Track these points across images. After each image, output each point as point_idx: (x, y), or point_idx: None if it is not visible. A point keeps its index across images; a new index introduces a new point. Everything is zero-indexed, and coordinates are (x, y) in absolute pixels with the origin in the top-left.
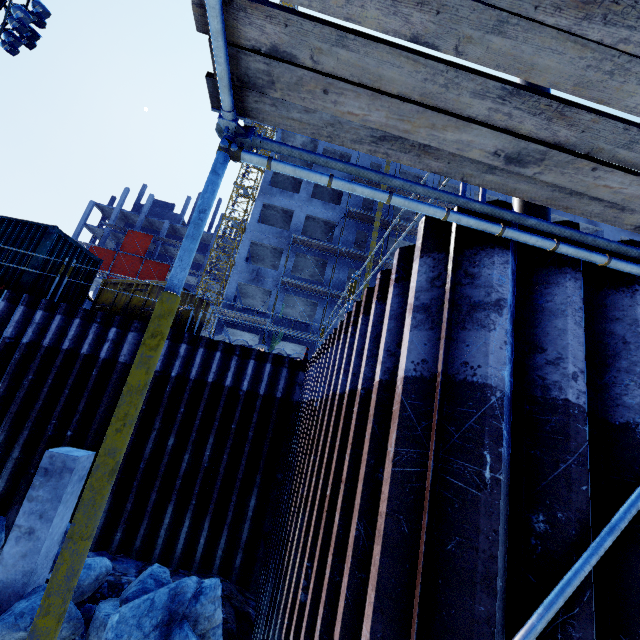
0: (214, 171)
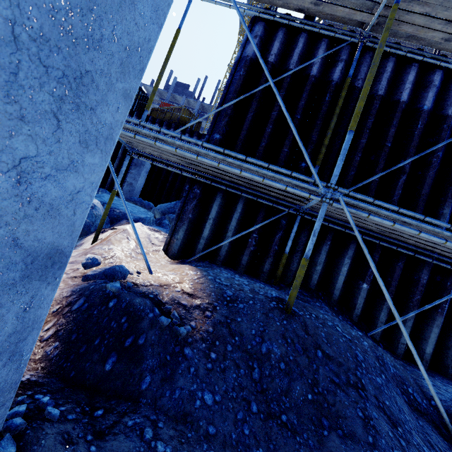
0: (189, 1)
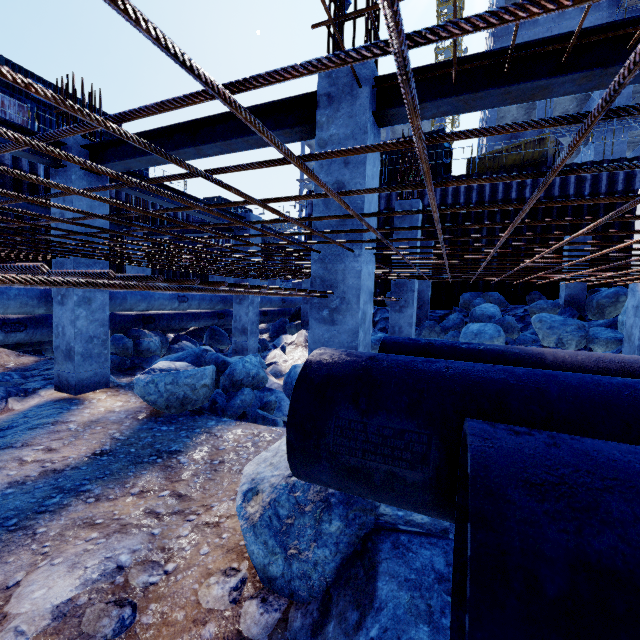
0: None
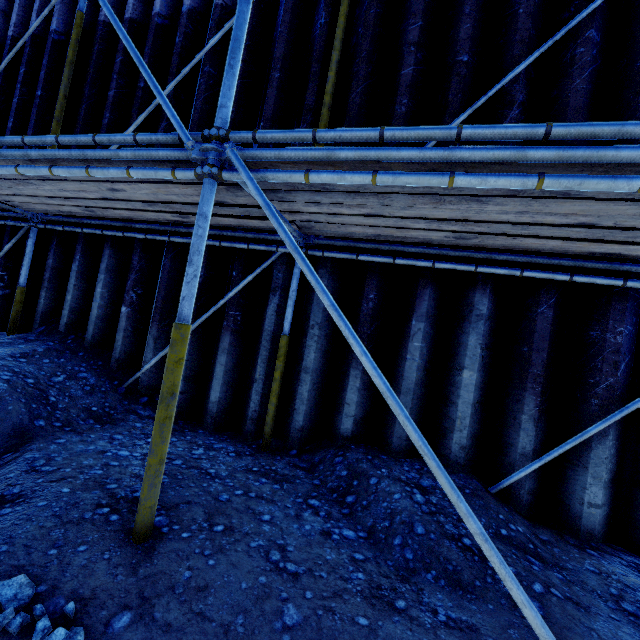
0: None
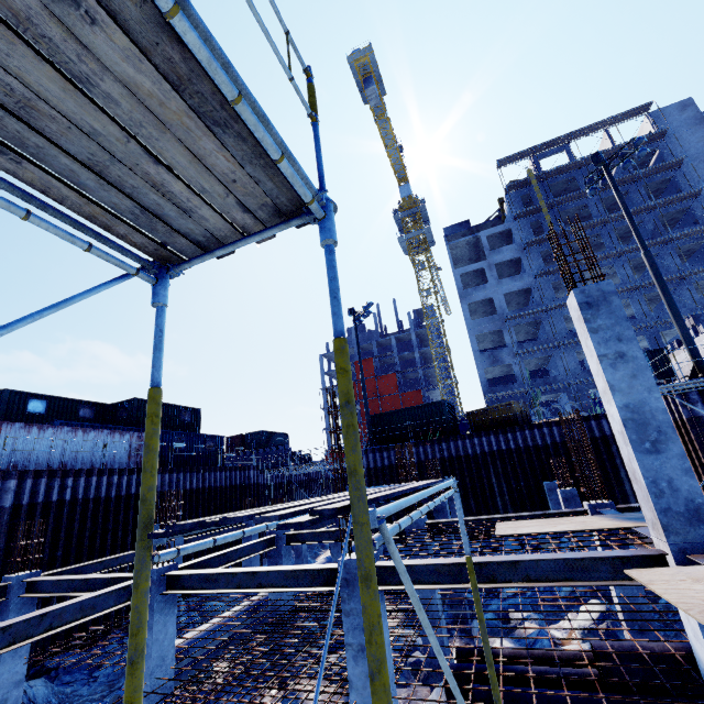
0: None
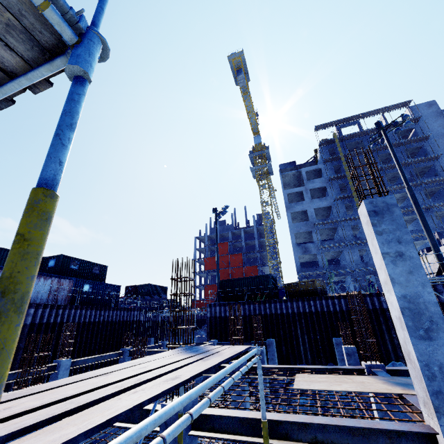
0: None
